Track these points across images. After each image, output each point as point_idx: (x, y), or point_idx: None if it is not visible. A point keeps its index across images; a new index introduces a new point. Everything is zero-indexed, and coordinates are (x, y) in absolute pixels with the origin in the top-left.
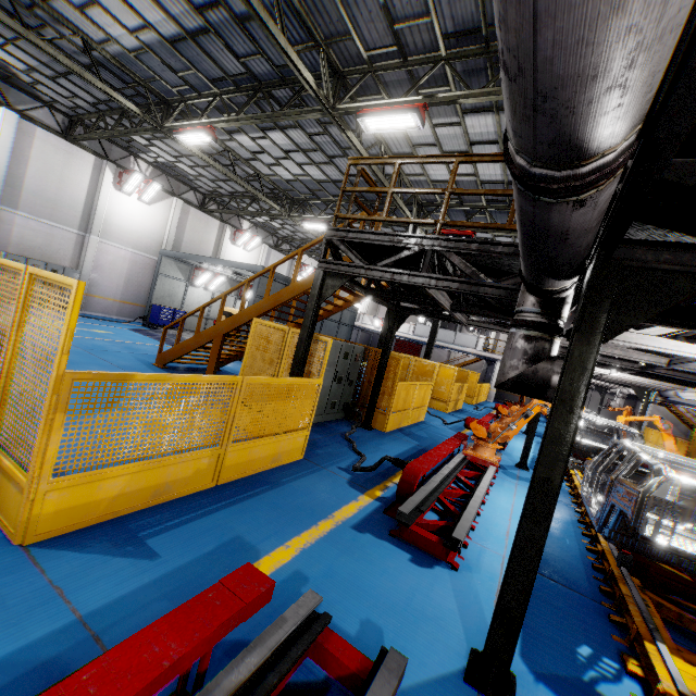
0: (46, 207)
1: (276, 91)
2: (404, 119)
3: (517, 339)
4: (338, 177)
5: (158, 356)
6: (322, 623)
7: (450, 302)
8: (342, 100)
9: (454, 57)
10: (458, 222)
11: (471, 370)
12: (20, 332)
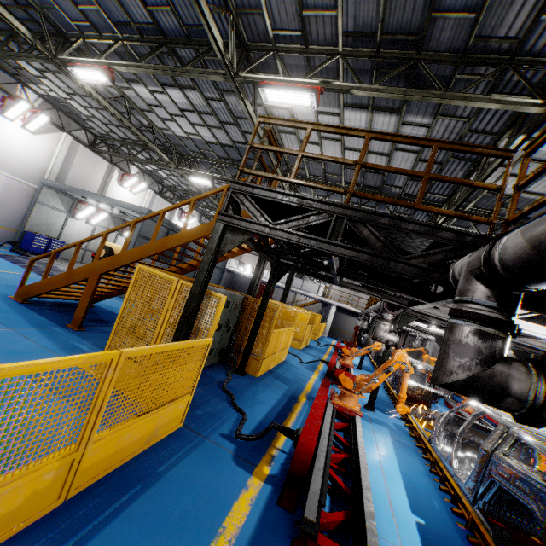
0: None
1: (181, 50)
2: (301, 97)
3: (467, 334)
4: (226, 142)
5: (19, 289)
6: None
7: (337, 267)
8: (245, 69)
9: (349, 53)
10: (368, 194)
11: (310, 309)
12: None
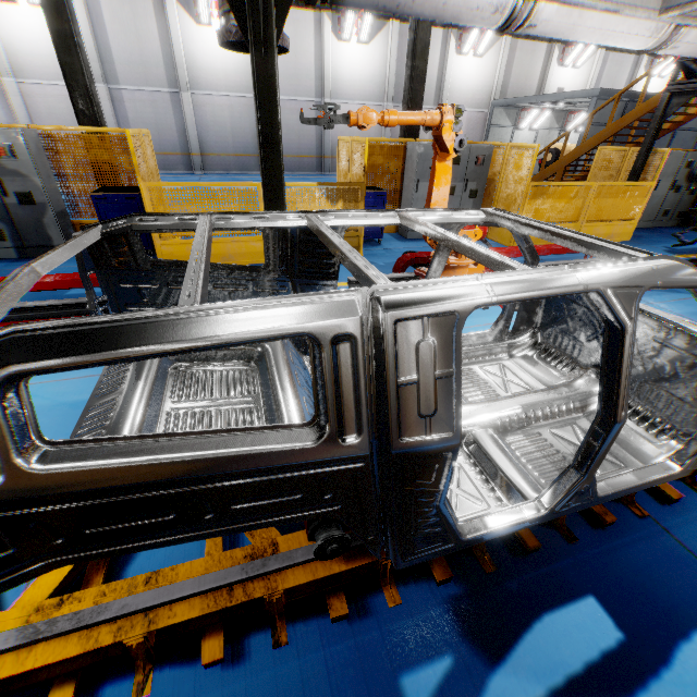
0: None
1: None
2: None
3: None
4: None
5: None
6: None
7: None
8: None
9: None
10: None
11: None
12: (504, 172)
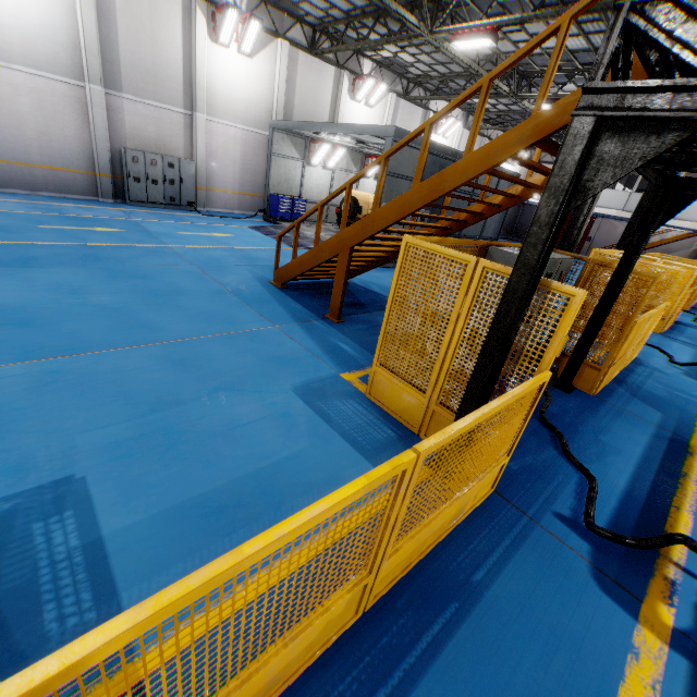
0: (146, 83)
1: None
2: None
3: None
4: None
5: (274, 272)
6: None
7: None
8: None
9: None
10: None
11: (670, 250)
12: None
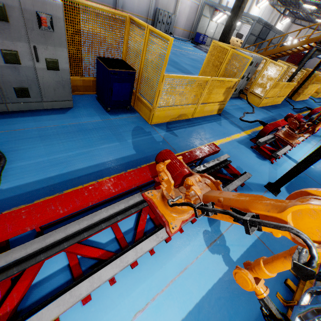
0: None
1: None
2: None
3: None
4: None
5: None
6: None
7: None
8: None
9: None
10: None
11: None
12: (262, 72)
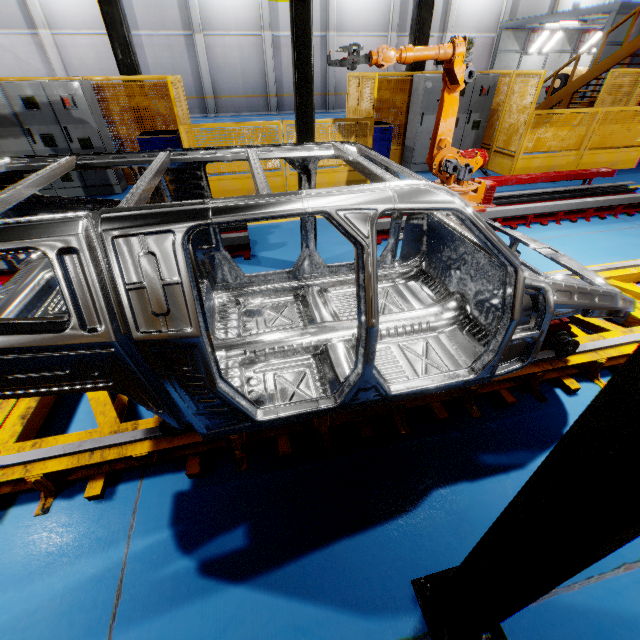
0: None
1: None
2: None
3: None
4: None
5: None
6: (632, 189)
7: None
8: None
9: None
10: None
11: None
12: (508, 102)
